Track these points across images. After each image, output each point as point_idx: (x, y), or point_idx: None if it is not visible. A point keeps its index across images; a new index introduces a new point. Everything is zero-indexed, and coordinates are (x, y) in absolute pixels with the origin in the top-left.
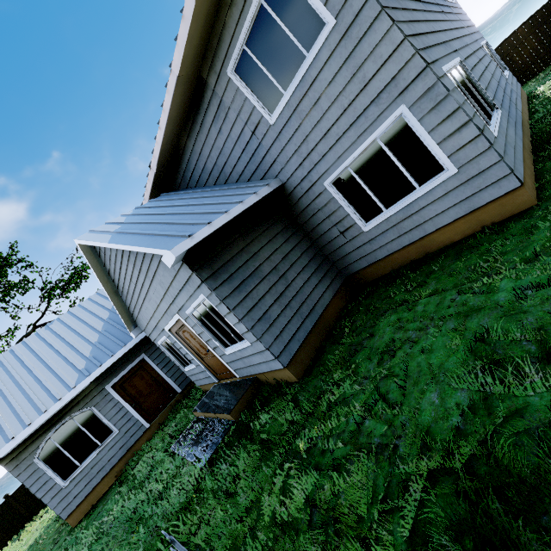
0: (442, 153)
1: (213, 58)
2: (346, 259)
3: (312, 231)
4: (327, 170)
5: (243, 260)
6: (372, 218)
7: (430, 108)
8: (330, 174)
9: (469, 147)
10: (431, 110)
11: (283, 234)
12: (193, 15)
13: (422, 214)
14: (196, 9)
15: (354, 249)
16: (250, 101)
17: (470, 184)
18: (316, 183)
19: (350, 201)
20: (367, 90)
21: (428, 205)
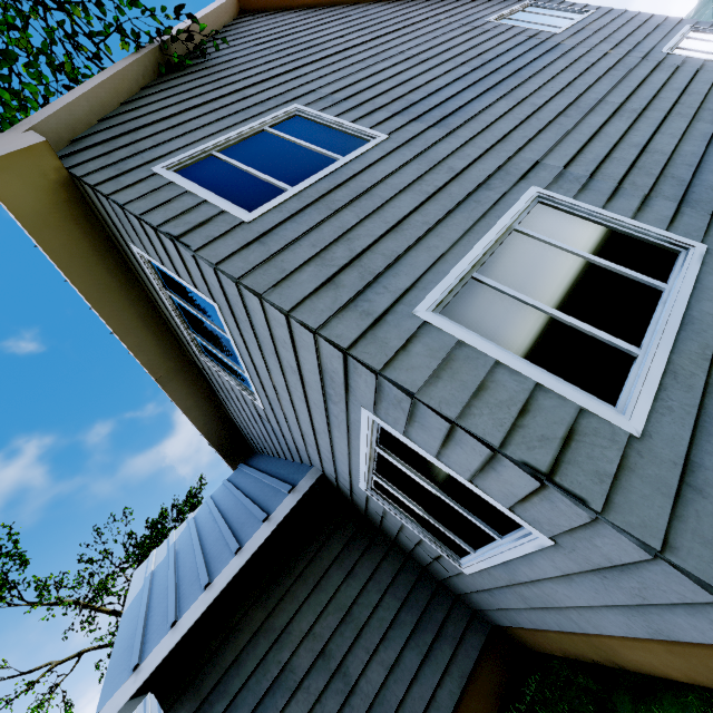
0: (490, 498)
1: (184, 343)
2: (471, 599)
3: (396, 539)
4: (350, 471)
5: (258, 655)
6: (462, 553)
7: (404, 420)
8: (357, 477)
9: (541, 503)
10: (411, 421)
11: (343, 561)
12: (117, 333)
13: (545, 591)
14: (118, 327)
15: (470, 590)
16: (232, 383)
17: (611, 579)
18: (353, 483)
19: (413, 518)
20: (308, 382)
21: (543, 578)
